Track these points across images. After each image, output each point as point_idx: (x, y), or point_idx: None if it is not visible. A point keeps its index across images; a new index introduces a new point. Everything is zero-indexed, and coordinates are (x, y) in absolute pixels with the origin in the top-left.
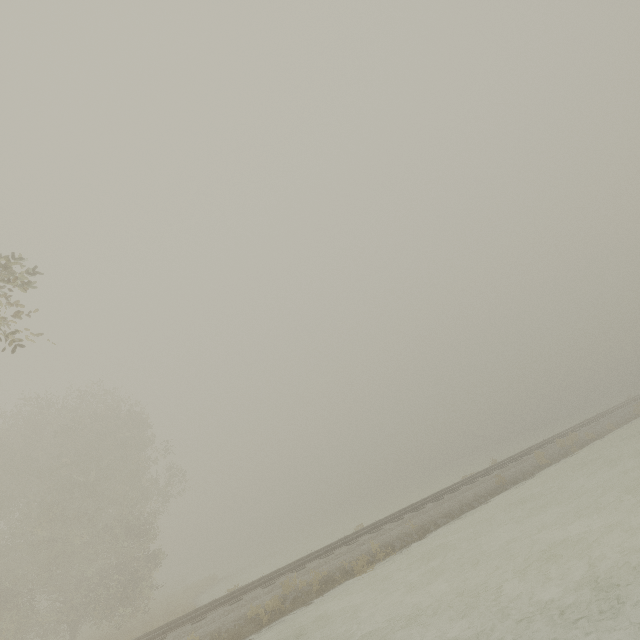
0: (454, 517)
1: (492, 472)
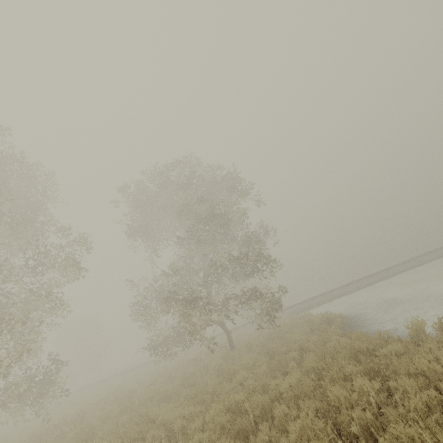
0: (394, 275)
1: (418, 258)
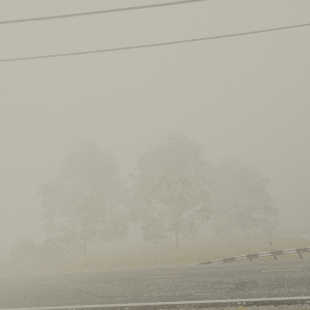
0: None
1: None
